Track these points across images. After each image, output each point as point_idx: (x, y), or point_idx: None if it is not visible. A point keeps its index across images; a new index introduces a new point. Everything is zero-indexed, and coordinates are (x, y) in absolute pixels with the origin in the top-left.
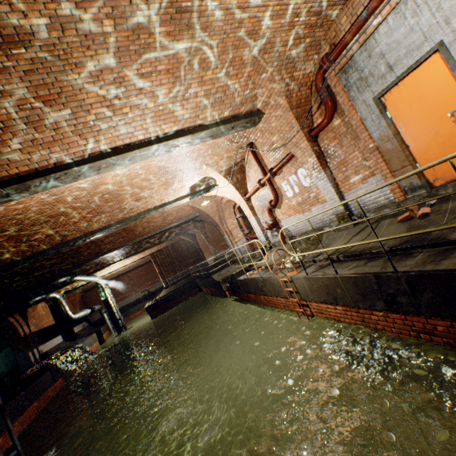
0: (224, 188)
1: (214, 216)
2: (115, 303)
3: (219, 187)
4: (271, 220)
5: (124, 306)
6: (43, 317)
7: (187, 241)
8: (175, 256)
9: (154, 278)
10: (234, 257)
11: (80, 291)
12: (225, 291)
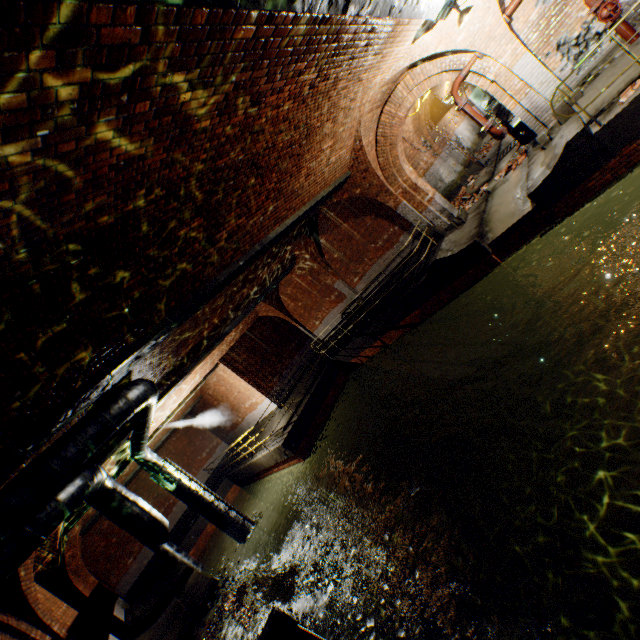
0: (466, 5)
1: (376, 170)
2: (202, 484)
3: (457, 3)
4: (601, 1)
5: (176, 525)
6: (45, 606)
7: (268, 317)
8: (264, 347)
9: (208, 442)
10: (436, 228)
11: (78, 529)
12: (490, 255)
